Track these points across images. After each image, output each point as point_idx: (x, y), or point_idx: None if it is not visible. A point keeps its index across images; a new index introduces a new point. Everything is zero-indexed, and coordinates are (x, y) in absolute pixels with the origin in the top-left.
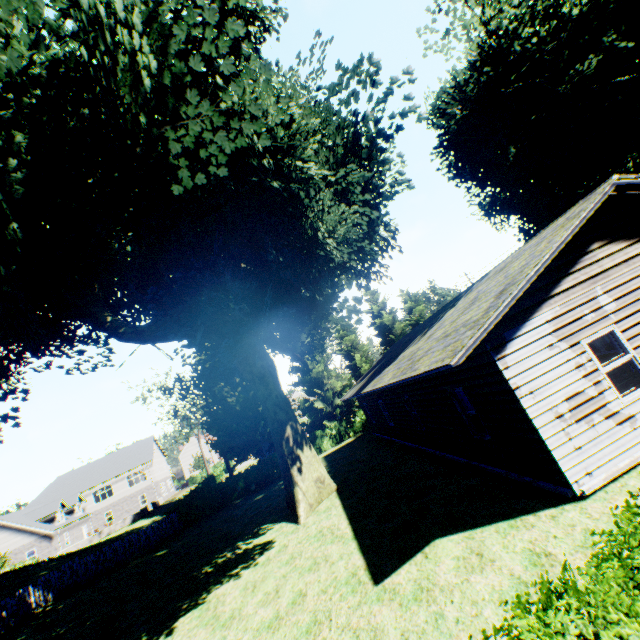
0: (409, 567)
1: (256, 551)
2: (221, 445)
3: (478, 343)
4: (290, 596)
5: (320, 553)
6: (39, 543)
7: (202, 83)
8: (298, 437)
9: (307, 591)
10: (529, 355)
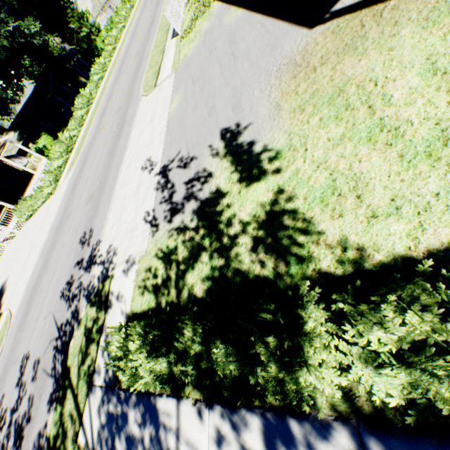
0: None
1: None
2: None
3: None
4: None
5: None
6: None
7: None
8: None
9: None
10: None
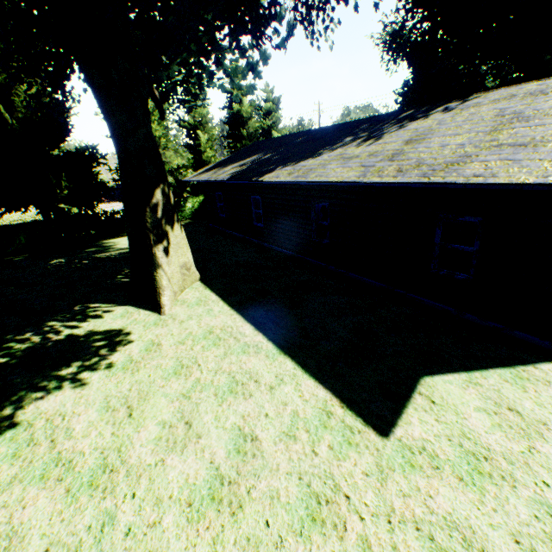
0: (419, 415)
1: (98, 344)
2: None
3: None
4: (224, 438)
5: (235, 367)
6: None
7: None
8: (169, 209)
9: (255, 432)
10: None
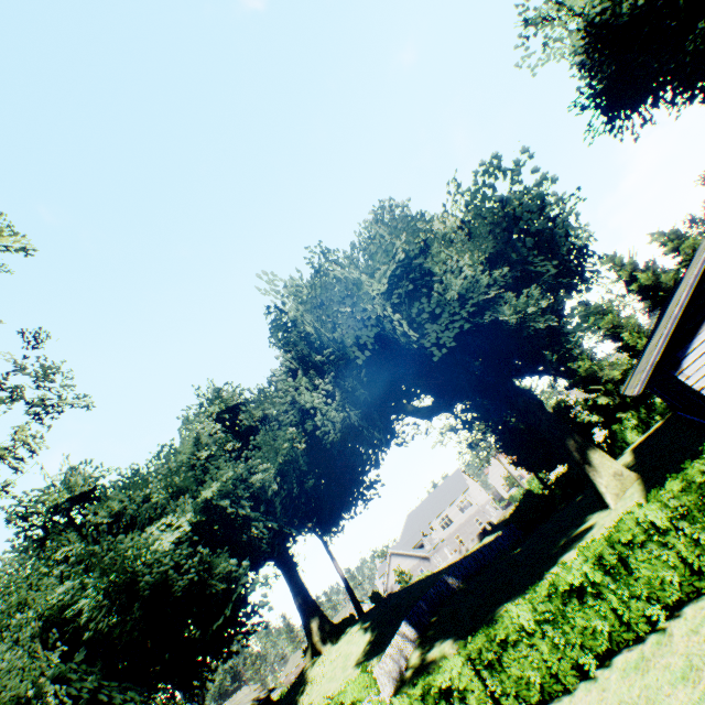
0: None
1: (583, 532)
2: (522, 462)
3: (656, 369)
4: None
5: None
6: (422, 563)
7: (416, 295)
8: (580, 446)
9: None
10: (704, 363)
